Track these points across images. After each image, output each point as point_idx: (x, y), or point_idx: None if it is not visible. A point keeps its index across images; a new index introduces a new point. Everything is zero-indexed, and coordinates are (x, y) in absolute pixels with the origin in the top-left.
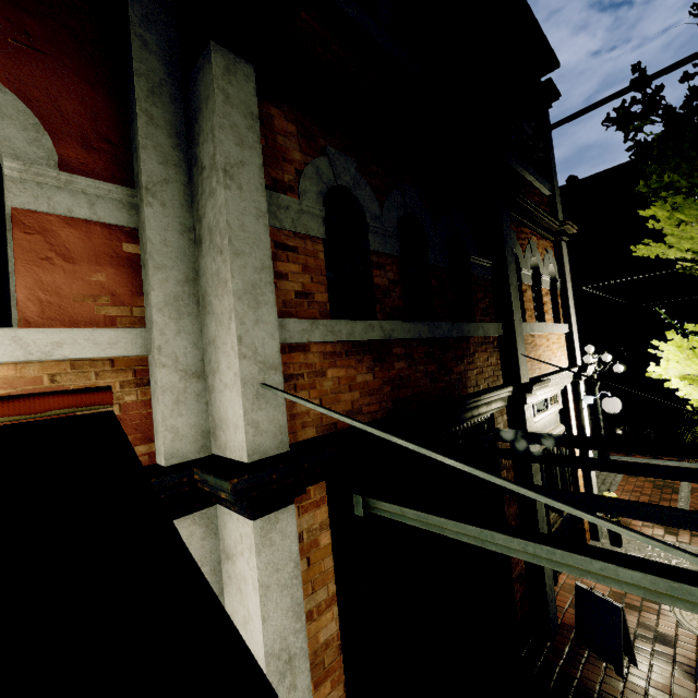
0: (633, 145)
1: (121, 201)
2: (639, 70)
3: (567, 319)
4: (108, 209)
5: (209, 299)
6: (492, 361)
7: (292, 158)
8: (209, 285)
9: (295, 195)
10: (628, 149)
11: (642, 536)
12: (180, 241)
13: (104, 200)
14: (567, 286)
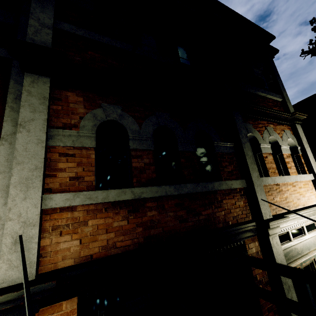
0: None
1: None
2: (315, 21)
3: (311, 170)
4: None
5: None
6: (240, 204)
7: (78, 112)
8: None
9: (77, 129)
10: None
11: None
12: None
13: None
14: (306, 150)
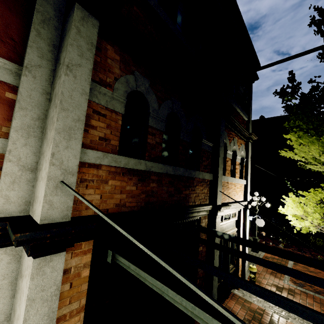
0: (285, 105)
1: (11, 70)
2: (292, 73)
3: (246, 178)
4: (1, 73)
5: (47, 130)
6: (205, 191)
7: (114, 71)
8: (49, 123)
9: (111, 89)
10: (283, 107)
11: (233, 316)
12: (40, 98)
13: (0, 67)
14: (248, 162)
